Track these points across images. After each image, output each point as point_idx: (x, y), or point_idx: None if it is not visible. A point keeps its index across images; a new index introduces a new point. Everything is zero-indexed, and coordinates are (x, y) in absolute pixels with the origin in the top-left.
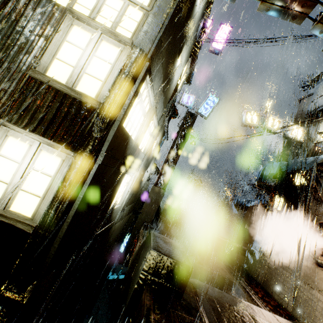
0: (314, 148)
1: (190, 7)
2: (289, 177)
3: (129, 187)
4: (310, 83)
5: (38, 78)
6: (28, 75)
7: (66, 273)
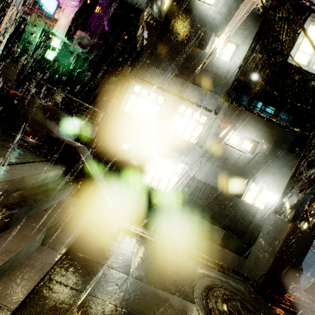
0: None
1: (182, 22)
2: None
3: (182, 181)
4: None
5: None
6: None
7: None
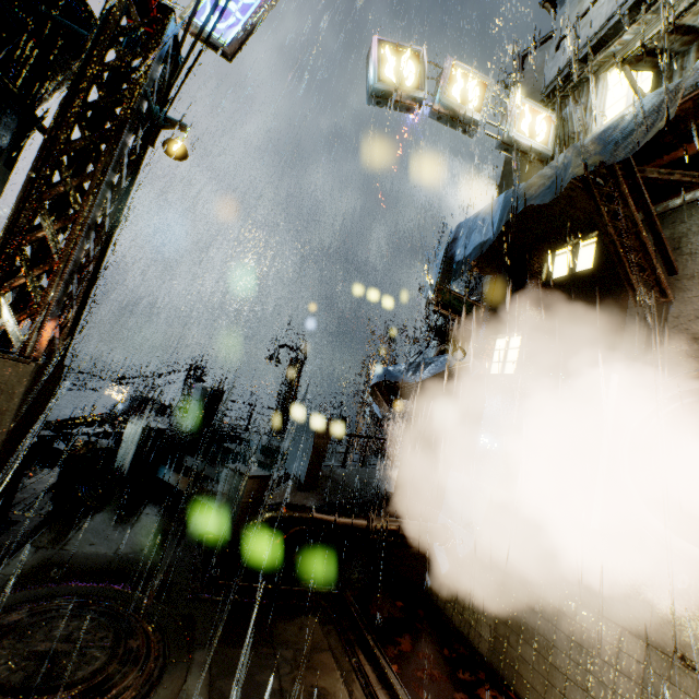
0: None
1: None
2: (530, 262)
3: None
4: (545, 2)
5: None
6: None
7: None
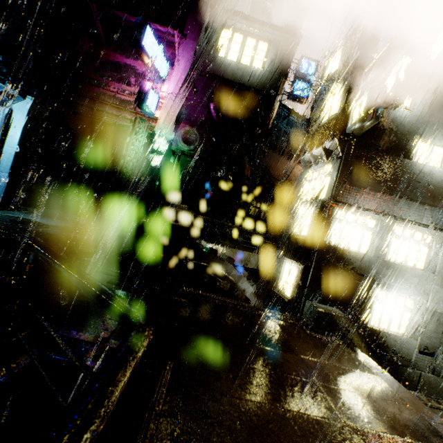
0: None
1: (378, 132)
2: None
3: (418, 316)
4: None
5: (291, 236)
6: (290, 236)
7: None
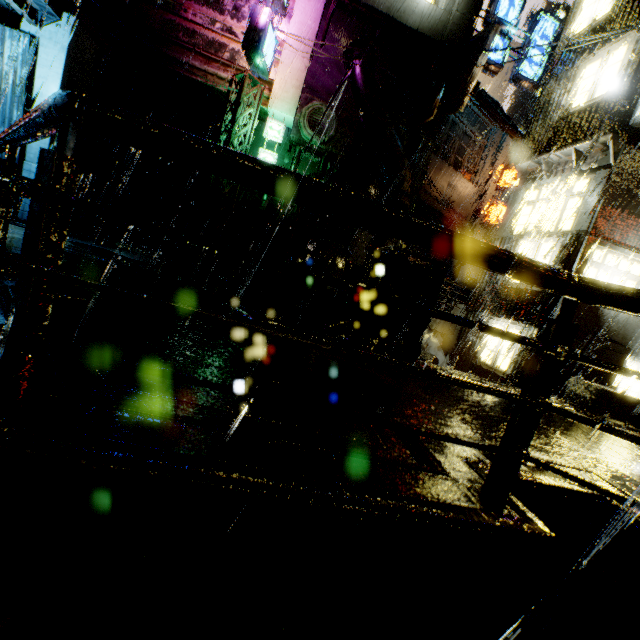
0: None
1: None
2: None
3: None
4: None
5: (505, 286)
6: (501, 287)
7: None
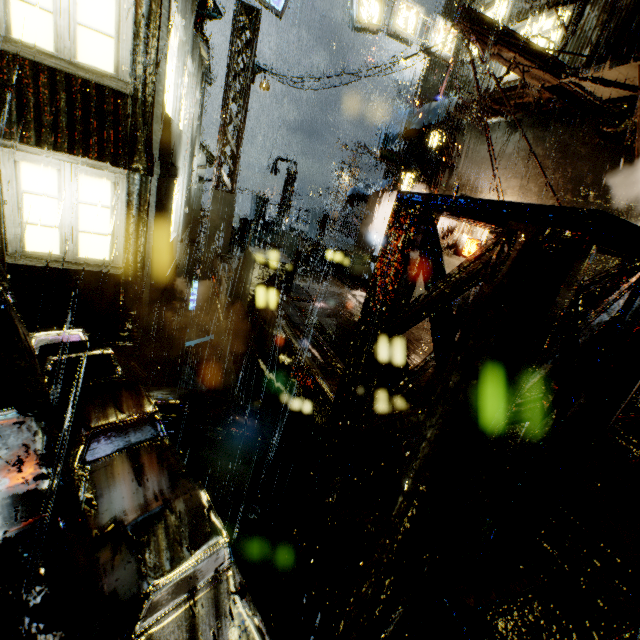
0: (463, 74)
1: None
2: (425, 135)
3: (181, 202)
4: None
5: (10, 51)
6: None
7: (159, 319)
